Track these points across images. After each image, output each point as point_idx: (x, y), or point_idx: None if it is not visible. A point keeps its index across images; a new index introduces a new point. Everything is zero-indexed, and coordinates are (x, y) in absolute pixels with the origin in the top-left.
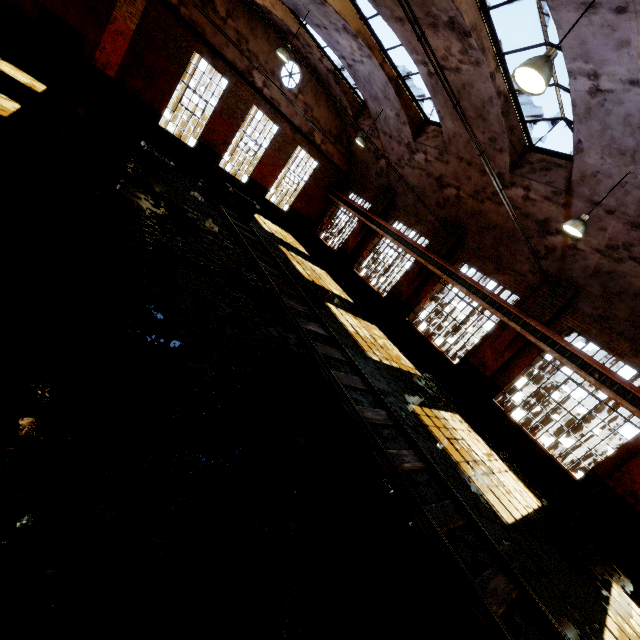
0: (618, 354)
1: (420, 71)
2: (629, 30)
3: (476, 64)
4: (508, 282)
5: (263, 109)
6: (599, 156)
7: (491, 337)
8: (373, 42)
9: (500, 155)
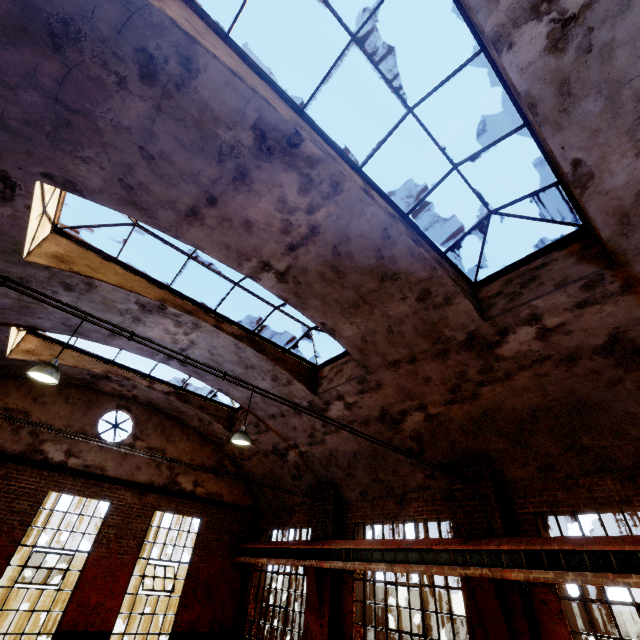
0: None
1: (266, 285)
2: None
3: (334, 191)
4: None
5: (71, 489)
6: (630, 155)
7: None
8: (191, 306)
9: (451, 308)
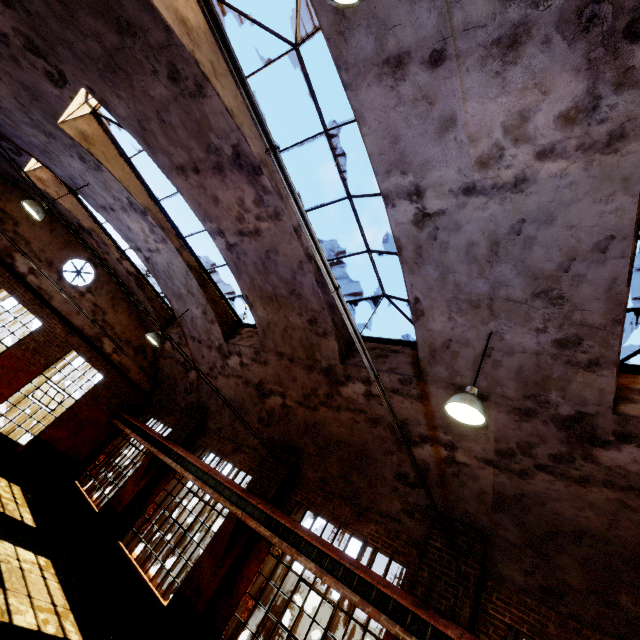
0: None
1: (218, 245)
2: (451, 97)
3: (276, 217)
4: (378, 536)
5: (20, 297)
6: (446, 316)
7: None
8: (168, 225)
9: (325, 340)
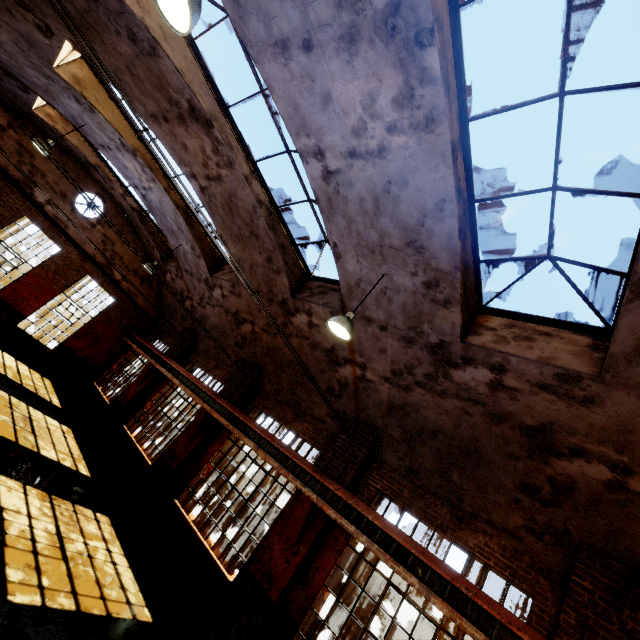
0: (439, 526)
1: (194, 188)
2: (325, 77)
3: (230, 165)
4: (307, 431)
5: (40, 224)
6: (355, 259)
7: (282, 518)
8: (156, 166)
9: (279, 277)
